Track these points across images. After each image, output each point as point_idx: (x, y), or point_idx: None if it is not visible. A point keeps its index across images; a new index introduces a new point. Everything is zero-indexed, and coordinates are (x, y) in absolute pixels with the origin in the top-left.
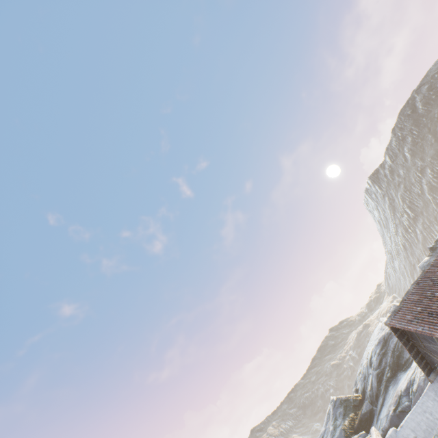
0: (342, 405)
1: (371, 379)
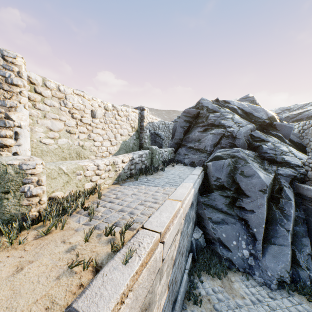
0: (251, 103)
1: (309, 110)
